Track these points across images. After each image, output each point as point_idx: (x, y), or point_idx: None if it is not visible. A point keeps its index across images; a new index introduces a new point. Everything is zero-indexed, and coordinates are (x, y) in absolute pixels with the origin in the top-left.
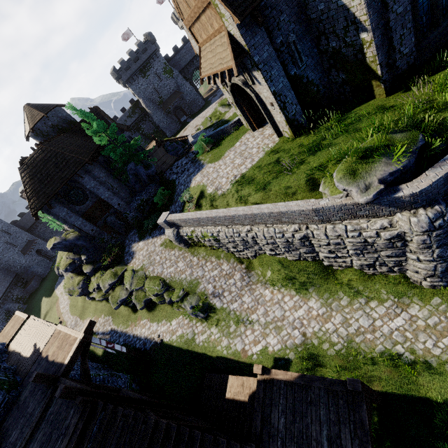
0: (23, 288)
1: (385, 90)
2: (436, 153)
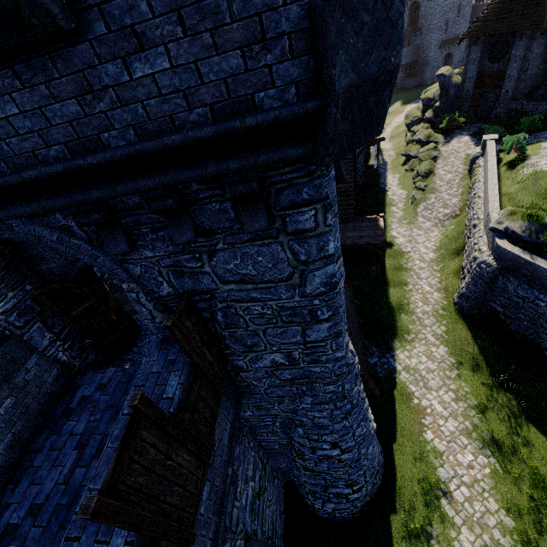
0: (405, 77)
1: None
2: (542, 255)
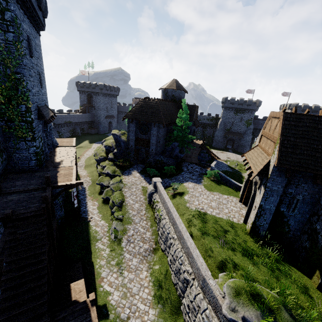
0: (89, 127)
1: (319, 284)
2: None
